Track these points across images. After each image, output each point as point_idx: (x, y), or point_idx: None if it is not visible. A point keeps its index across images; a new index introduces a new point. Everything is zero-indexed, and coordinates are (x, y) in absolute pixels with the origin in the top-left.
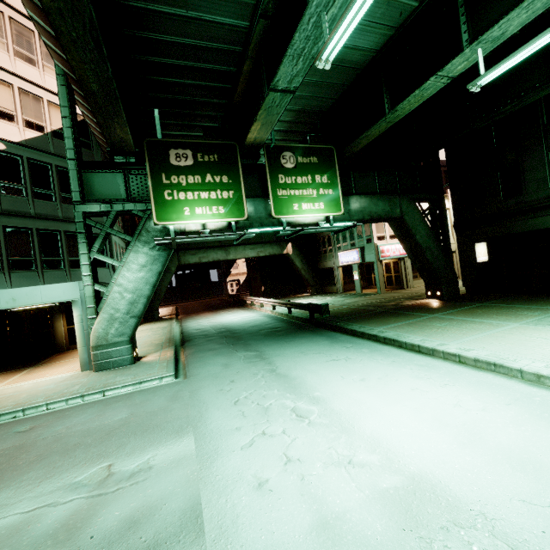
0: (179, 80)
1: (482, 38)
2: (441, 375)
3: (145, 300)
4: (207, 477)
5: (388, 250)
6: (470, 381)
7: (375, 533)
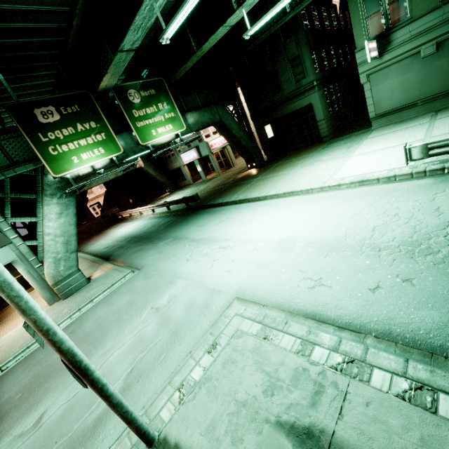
0: (11, 40)
1: (244, 4)
2: (273, 206)
3: (75, 237)
4: (205, 282)
5: (214, 144)
6: (285, 203)
7: (274, 258)
